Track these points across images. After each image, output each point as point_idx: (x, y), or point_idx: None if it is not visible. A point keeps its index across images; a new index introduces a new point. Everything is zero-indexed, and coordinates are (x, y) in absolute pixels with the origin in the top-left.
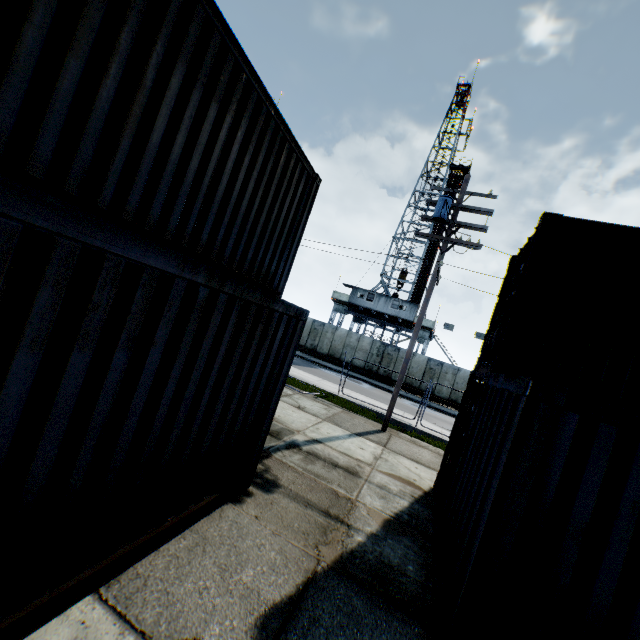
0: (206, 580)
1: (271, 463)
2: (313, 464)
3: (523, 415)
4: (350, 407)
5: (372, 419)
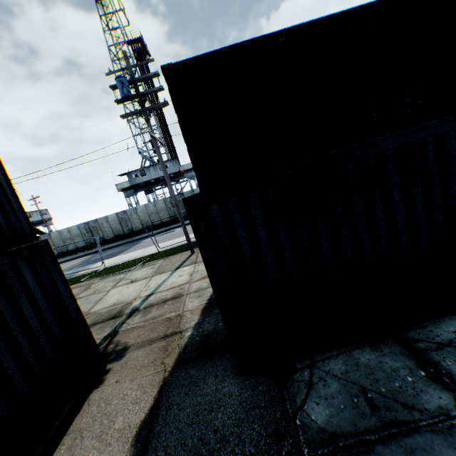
0: (89, 453)
1: (119, 337)
2: (150, 313)
3: (191, 223)
4: (168, 254)
5: (185, 250)
